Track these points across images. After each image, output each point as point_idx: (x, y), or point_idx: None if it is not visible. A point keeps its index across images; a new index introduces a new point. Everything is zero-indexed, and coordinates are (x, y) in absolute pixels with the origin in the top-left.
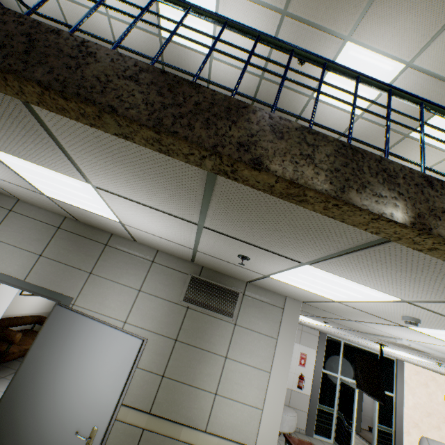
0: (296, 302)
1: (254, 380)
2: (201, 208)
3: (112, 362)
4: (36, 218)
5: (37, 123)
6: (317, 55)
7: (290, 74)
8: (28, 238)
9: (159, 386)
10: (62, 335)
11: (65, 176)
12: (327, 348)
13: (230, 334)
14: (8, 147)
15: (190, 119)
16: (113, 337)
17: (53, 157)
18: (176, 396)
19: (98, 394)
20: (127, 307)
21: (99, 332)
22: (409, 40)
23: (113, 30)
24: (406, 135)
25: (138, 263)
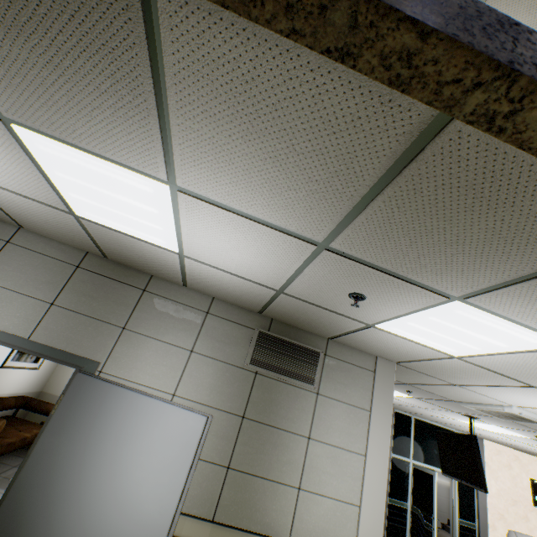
0: (389, 363)
1: (346, 467)
2: (346, 215)
3: (165, 450)
4: (45, 253)
5: (145, 61)
6: None
7: None
8: (34, 280)
9: (224, 482)
10: (88, 415)
11: (132, 174)
12: (396, 427)
13: (312, 406)
14: (58, 120)
15: (462, 23)
16: (165, 414)
17: (135, 135)
18: (248, 495)
19: (147, 498)
20: (176, 374)
21: (143, 409)
22: None
23: None
24: None
25: (187, 315)
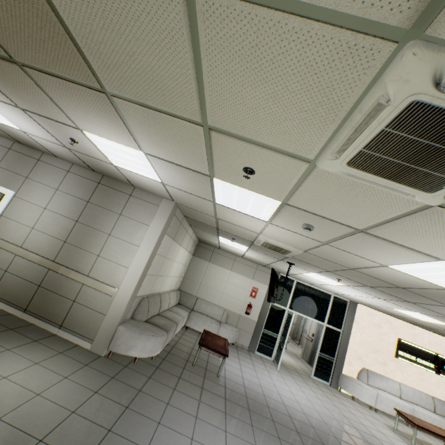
0: None
1: None
2: None
3: None
4: None
5: None
6: None
7: (80, 148)
8: None
9: None
10: None
11: None
12: None
13: None
14: None
15: None
16: None
17: None
18: None
19: None
20: None
21: None
22: (120, 135)
23: None
24: (214, 201)
25: None
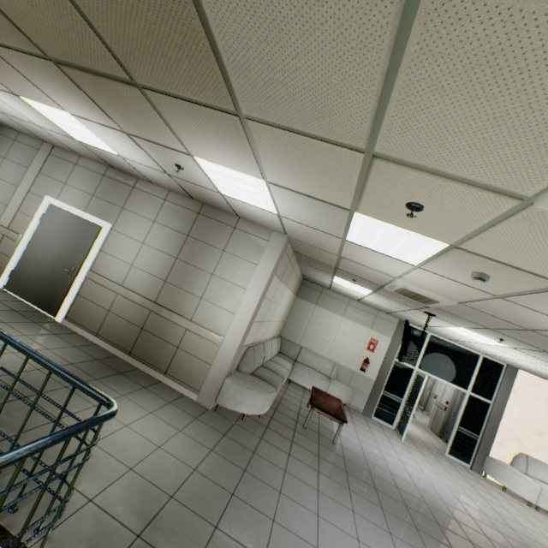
0: None
1: None
2: None
3: None
4: None
5: None
6: None
7: (184, 175)
8: None
9: None
10: None
11: None
12: None
13: None
14: None
15: None
16: None
17: None
18: None
19: None
20: None
21: None
22: (240, 162)
23: (50, 134)
24: (344, 238)
25: None
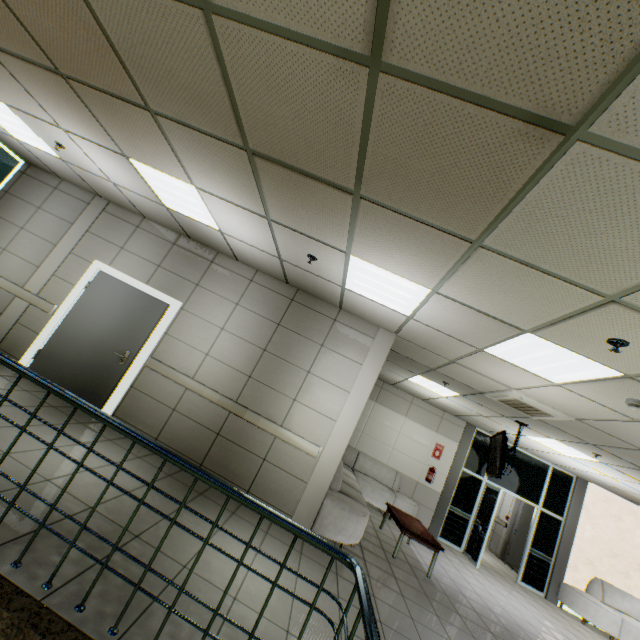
0: None
1: None
2: None
3: None
4: None
5: None
6: (127, 432)
7: (308, 264)
8: None
9: None
10: None
11: None
12: None
13: None
14: None
15: None
16: None
17: None
18: None
19: None
20: None
21: None
22: (418, 271)
23: (123, 192)
24: (480, 348)
25: None
